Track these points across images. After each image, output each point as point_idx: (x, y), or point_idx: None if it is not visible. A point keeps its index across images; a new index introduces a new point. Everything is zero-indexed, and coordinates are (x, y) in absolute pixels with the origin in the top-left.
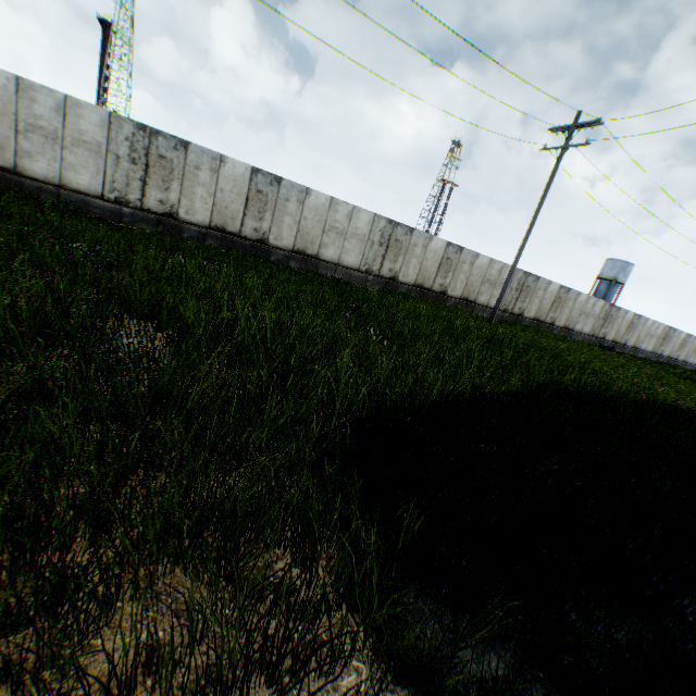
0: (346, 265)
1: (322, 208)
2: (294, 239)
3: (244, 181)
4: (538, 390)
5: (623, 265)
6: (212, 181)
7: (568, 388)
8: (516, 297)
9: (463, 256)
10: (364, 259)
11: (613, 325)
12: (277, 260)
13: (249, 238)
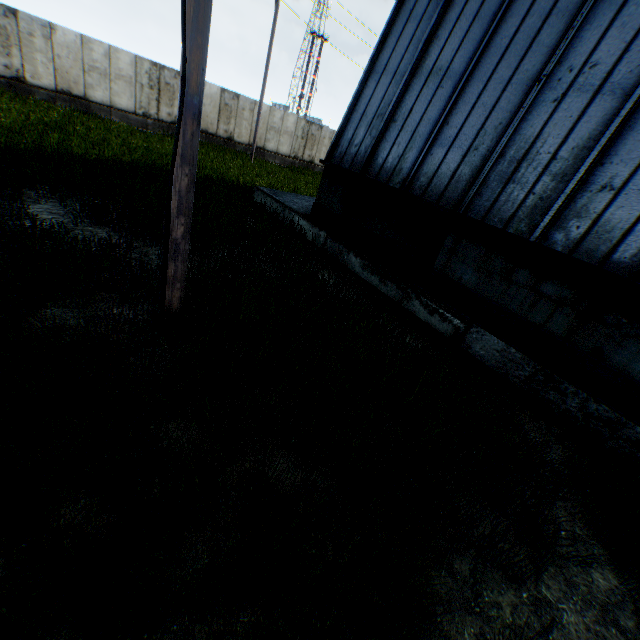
0: (121, 109)
1: (75, 46)
2: (55, 79)
3: None
4: (131, 162)
5: None
6: None
7: (157, 163)
8: (303, 145)
9: (242, 103)
10: (139, 103)
11: None
12: (44, 101)
13: (4, 76)
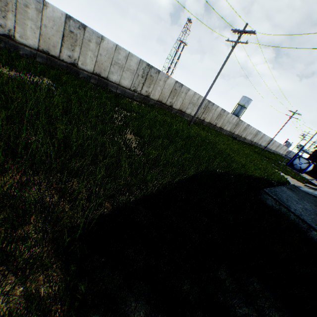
0: (123, 86)
1: (111, 50)
2: (93, 66)
3: (61, 22)
4: (201, 176)
5: (248, 100)
6: (38, 18)
7: (213, 174)
8: (203, 112)
9: (182, 89)
10: (133, 84)
11: (239, 128)
12: (83, 77)
13: (65, 61)
